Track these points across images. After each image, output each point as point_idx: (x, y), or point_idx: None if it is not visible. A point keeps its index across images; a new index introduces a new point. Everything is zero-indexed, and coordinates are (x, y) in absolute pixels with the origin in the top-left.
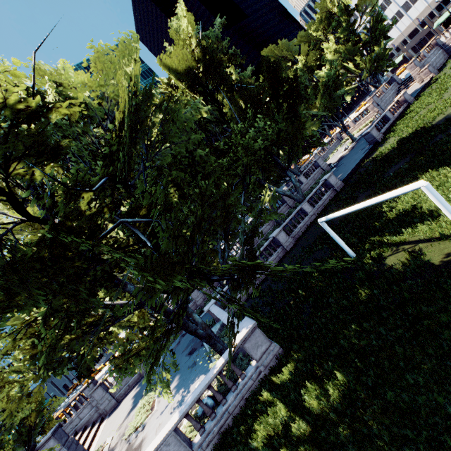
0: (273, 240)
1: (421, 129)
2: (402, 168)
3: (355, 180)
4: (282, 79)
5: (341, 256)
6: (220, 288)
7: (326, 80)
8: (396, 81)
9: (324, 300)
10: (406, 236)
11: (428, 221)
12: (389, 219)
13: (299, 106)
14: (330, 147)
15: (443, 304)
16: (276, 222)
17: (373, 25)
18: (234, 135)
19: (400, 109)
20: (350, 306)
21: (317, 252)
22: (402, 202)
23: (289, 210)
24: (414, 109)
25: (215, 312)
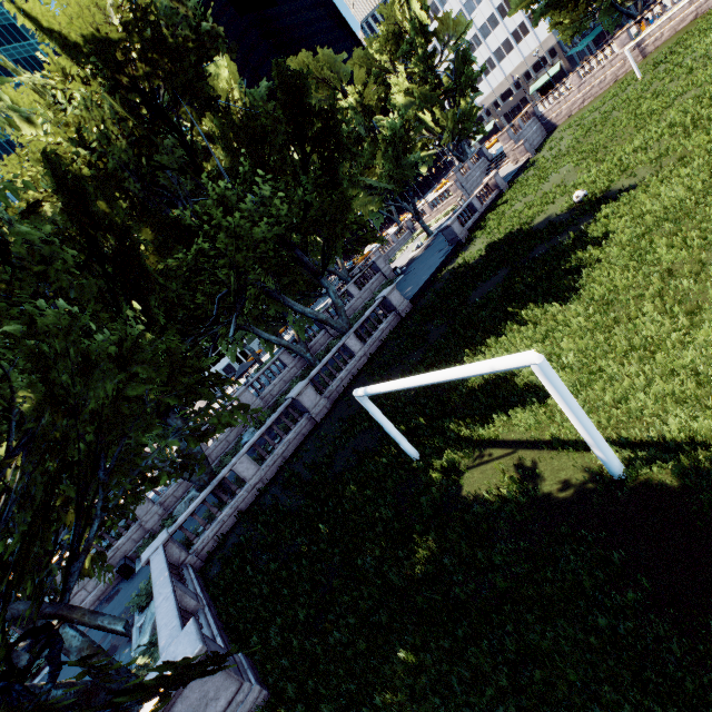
0: (293, 403)
1: (518, 232)
2: (492, 291)
3: (428, 302)
4: (310, 111)
5: (396, 454)
6: (195, 492)
7: (392, 134)
8: (485, 156)
9: (359, 561)
10: (499, 428)
11: (532, 405)
12: (473, 388)
13: (339, 164)
14: (397, 241)
15: (569, 630)
16: (307, 362)
17: (458, 66)
18: (210, 201)
19: (490, 197)
20: (402, 588)
21: (362, 434)
22: (493, 356)
23: (330, 341)
24: (508, 200)
25: (155, 574)
